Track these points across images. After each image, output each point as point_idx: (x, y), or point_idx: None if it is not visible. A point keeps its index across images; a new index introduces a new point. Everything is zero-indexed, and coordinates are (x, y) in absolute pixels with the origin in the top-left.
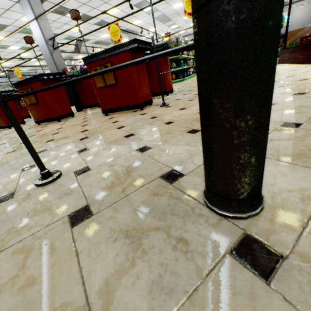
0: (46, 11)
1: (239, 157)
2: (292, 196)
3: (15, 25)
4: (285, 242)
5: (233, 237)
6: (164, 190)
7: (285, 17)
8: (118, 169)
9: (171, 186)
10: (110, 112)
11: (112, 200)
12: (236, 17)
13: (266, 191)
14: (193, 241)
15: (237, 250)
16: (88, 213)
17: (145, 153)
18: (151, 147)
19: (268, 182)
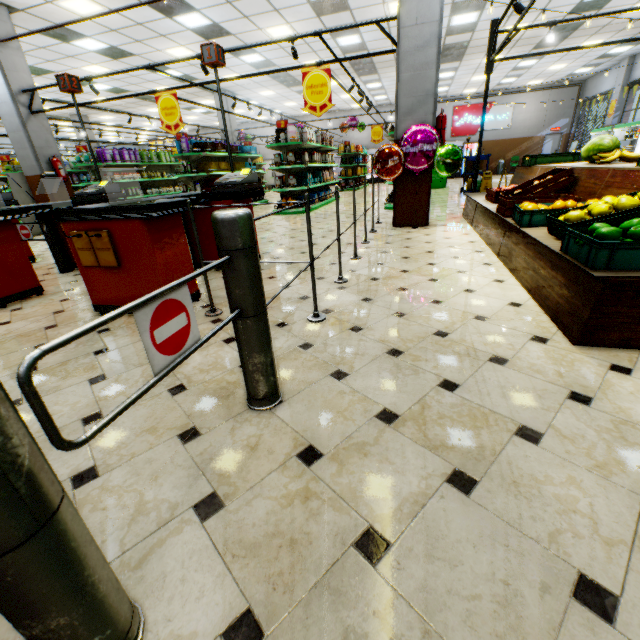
0: (17, 36)
1: None
2: None
3: None
4: None
5: None
6: None
7: (504, 113)
8: None
9: None
10: (109, 310)
11: None
12: None
13: (153, 635)
14: None
15: None
16: None
17: (77, 493)
18: (99, 473)
19: (171, 613)
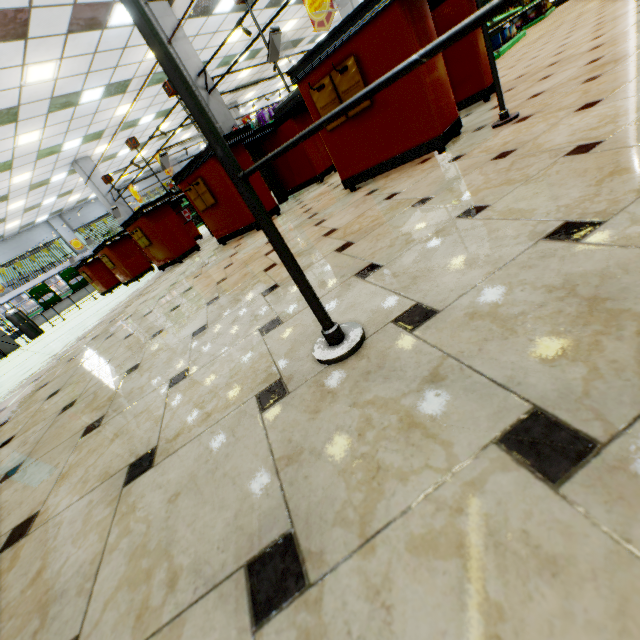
0: (182, 18)
1: None
2: None
3: (141, 74)
4: None
5: None
6: None
7: None
8: (538, 297)
9: None
10: (361, 180)
11: (633, 393)
12: None
13: None
14: None
15: None
16: (570, 438)
17: (593, 241)
18: (597, 220)
19: None
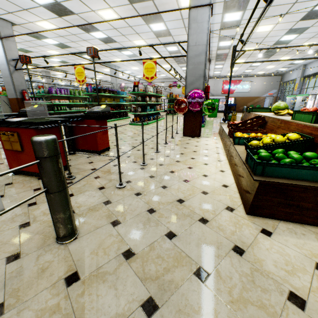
0: (13, 36)
1: None
2: None
3: None
4: None
5: None
6: None
7: (246, 85)
8: None
9: None
10: (17, 172)
11: None
12: None
13: None
14: None
15: None
16: None
17: None
18: None
19: None
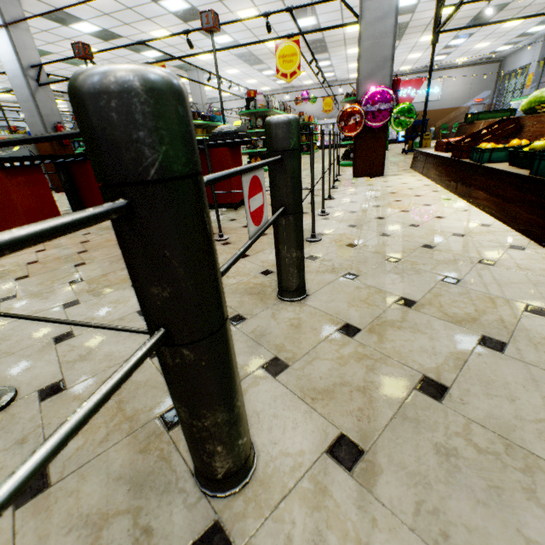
0: (28, 17)
1: (205, 446)
2: (285, 463)
3: None
4: (247, 531)
5: (201, 525)
6: (157, 443)
7: (435, 87)
8: None
9: (167, 436)
10: None
11: (84, 458)
12: (172, 360)
13: (265, 454)
14: (159, 532)
15: (198, 544)
16: (43, 483)
17: (155, 361)
18: None
19: (275, 438)
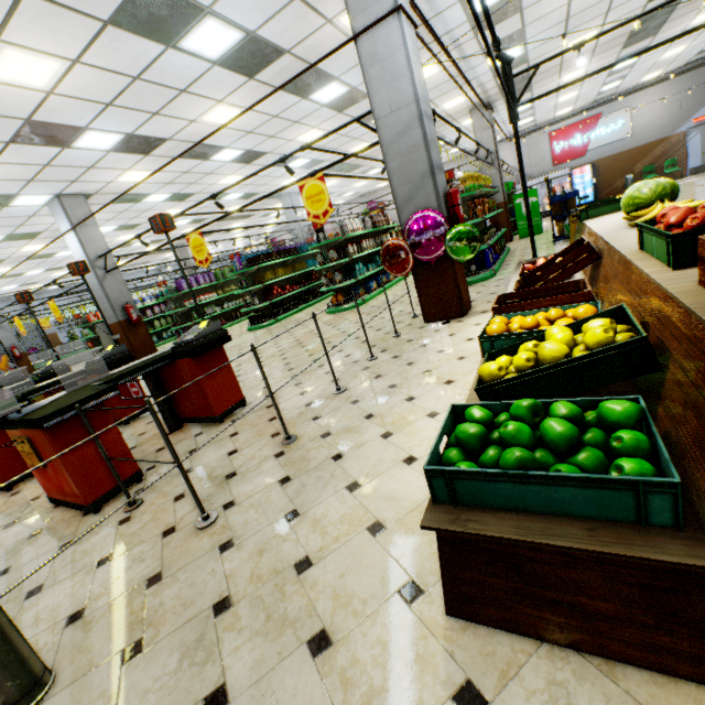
0: (86, 218)
1: None
2: None
3: (55, 229)
4: None
5: None
6: None
7: (619, 121)
8: None
9: None
10: (57, 502)
11: None
12: None
13: None
14: None
15: None
16: None
17: None
18: None
19: None
